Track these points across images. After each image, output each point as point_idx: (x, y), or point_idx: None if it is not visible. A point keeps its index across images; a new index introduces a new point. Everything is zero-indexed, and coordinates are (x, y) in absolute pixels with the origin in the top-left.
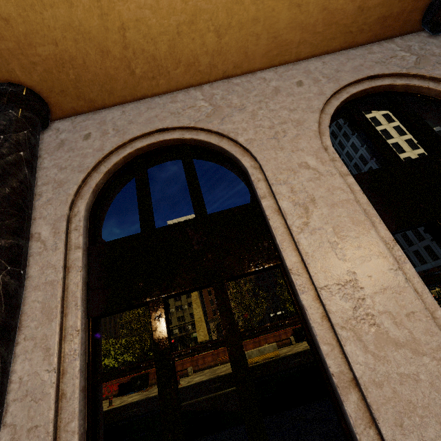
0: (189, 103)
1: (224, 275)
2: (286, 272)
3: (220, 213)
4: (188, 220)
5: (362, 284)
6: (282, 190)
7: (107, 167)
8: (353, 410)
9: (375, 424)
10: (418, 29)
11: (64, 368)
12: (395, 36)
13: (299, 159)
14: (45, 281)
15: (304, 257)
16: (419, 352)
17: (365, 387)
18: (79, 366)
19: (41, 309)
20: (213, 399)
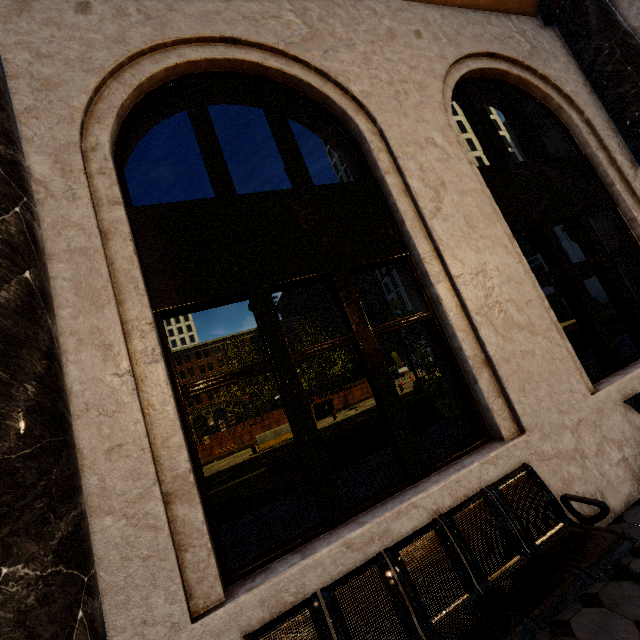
0: (271, 10)
1: (346, 263)
2: (415, 264)
3: (331, 186)
4: (289, 189)
5: (492, 275)
6: (411, 166)
7: (139, 77)
8: (486, 385)
9: (504, 393)
10: (533, 12)
11: (140, 374)
12: (512, 13)
13: (425, 133)
14: (67, 248)
15: (439, 244)
16: (535, 333)
17: (497, 363)
18: (165, 370)
19: (74, 290)
20: (225, 491)
